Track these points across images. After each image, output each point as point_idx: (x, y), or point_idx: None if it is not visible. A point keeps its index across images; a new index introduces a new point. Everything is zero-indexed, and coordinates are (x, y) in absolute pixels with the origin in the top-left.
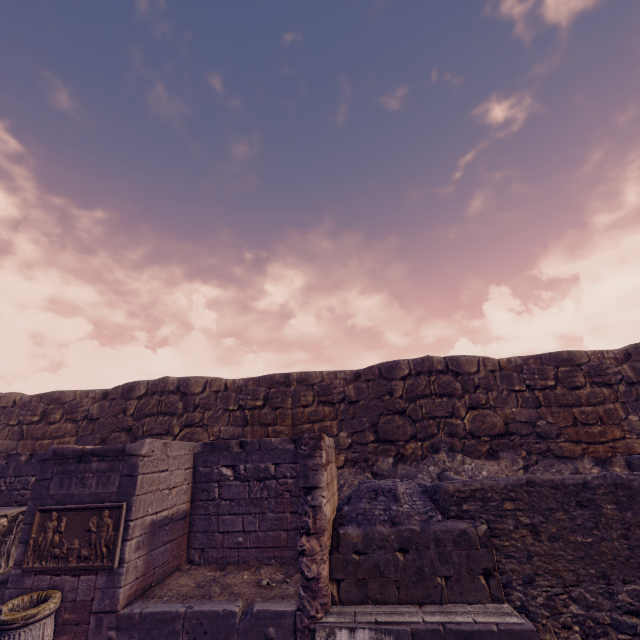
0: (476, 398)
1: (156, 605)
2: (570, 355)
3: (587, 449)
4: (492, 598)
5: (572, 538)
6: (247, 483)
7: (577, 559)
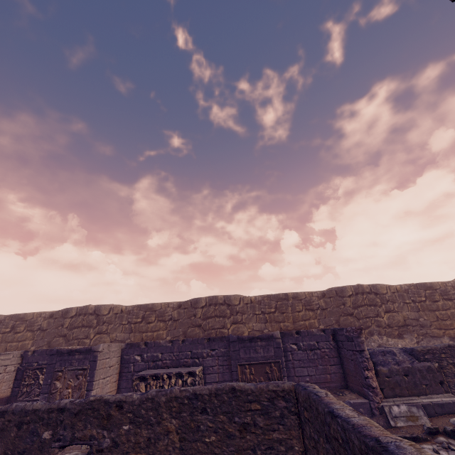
0: (388, 307)
1: None
2: (431, 284)
3: (445, 332)
4: (445, 392)
5: None
6: (305, 352)
7: None
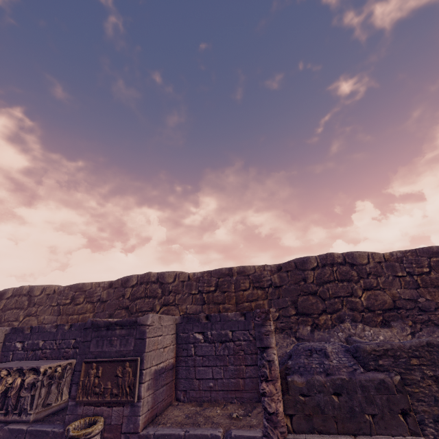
0: (369, 282)
1: (163, 429)
2: (438, 249)
3: None
4: (411, 432)
5: None
6: (213, 344)
7: None
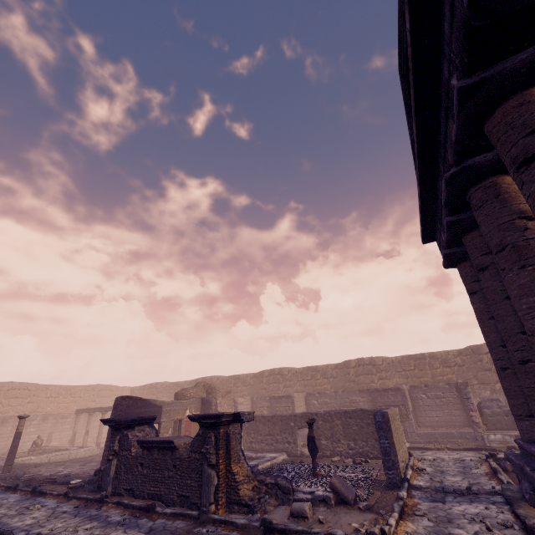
0: None
1: (426, 431)
2: None
3: None
4: None
5: None
6: (433, 400)
7: None
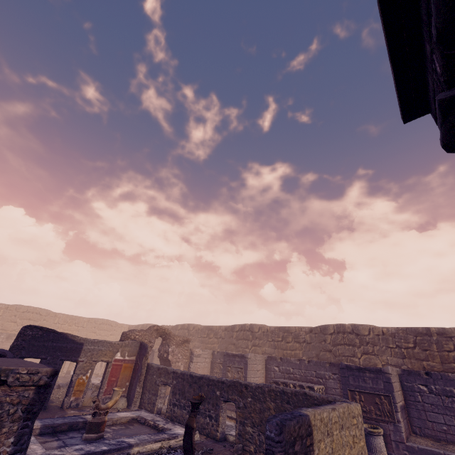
0: None
1: (422, 446)
2: None
3: None
4: None
5: None
6: (439, 397)
7: None
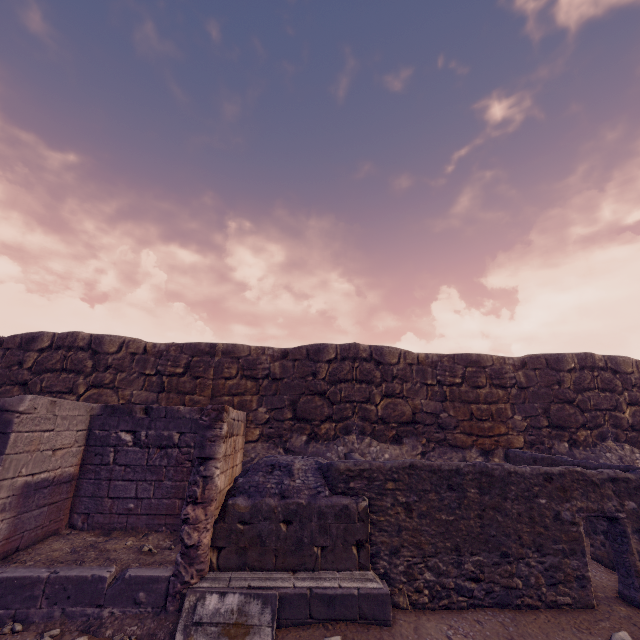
0: (392, 387)
1: (16, 570)
2: (478, 358)
3: (476, 441)
4: (360, 566)
5: (438, 516)
6: (147, 450)
7: (438, 534)
